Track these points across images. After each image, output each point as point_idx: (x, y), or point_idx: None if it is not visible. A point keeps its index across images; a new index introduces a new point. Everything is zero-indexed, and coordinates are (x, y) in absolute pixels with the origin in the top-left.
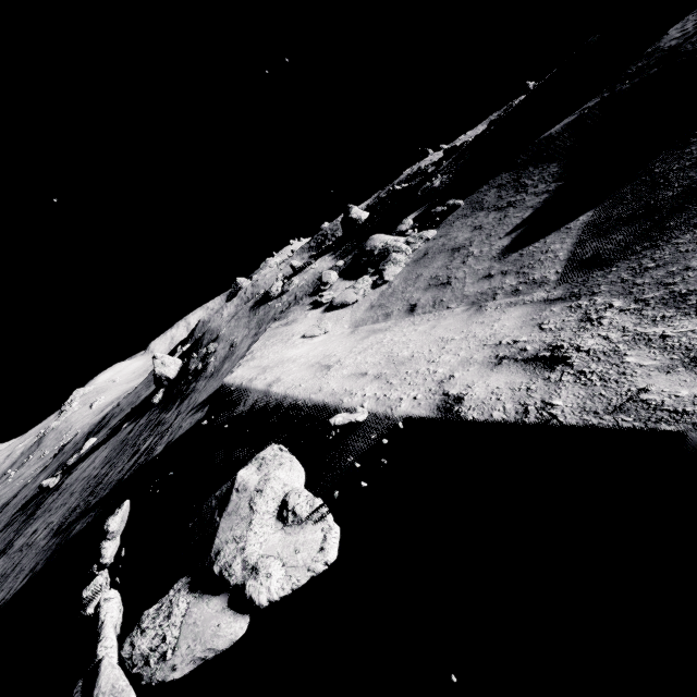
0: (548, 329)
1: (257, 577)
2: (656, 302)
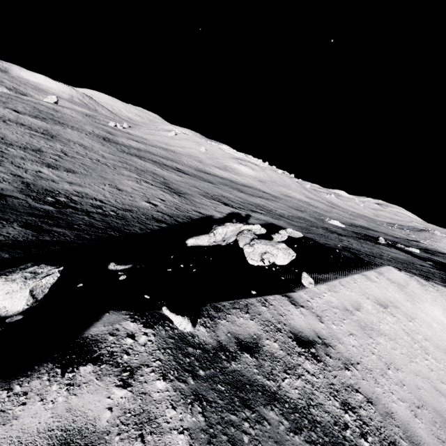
0: (353, 389)
1: (249, 246)
2: (343, 440)
